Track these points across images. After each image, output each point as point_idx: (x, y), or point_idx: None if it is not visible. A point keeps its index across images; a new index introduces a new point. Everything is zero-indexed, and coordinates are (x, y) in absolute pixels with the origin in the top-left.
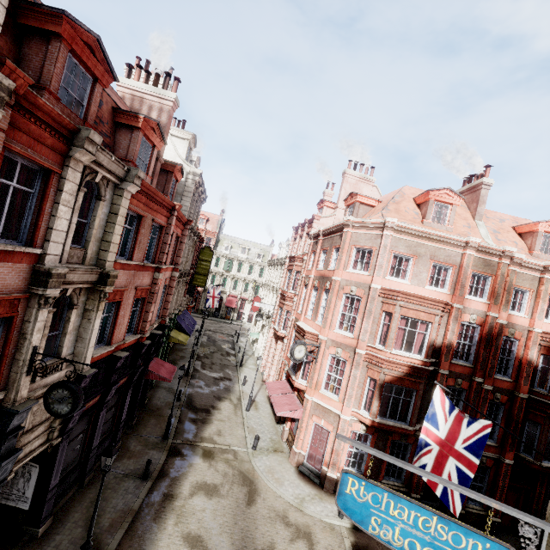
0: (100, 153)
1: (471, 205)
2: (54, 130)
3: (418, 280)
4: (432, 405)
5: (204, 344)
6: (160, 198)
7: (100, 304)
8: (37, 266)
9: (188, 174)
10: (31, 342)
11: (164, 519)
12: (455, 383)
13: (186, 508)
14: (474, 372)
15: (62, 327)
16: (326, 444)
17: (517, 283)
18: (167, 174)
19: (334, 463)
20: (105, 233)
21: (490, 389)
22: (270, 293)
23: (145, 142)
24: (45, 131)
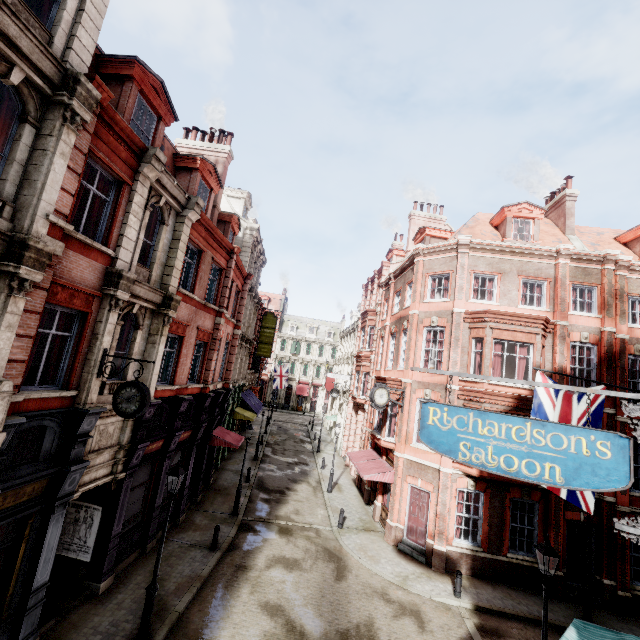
0: (164, 176)
1: (558, 221)
2: (127, 146)
3: (508, 299)
4: (536, 395)
5: (274, 432)
6: (219, 237)
7: (164, 329)
8: (110, 268)
9: (246, 229)
10: (102, 343)
11: (237, 588)
12: None
13: (263, 579)
14: None
15: (128, 348)
16: (428, 510)
17: (631, 290)
18: (224, 225)
19: (441, 531)
20: (168, 259)
21: (627, 423)
22: (344, 366)
23: (203, 185)
24: (120, 144)
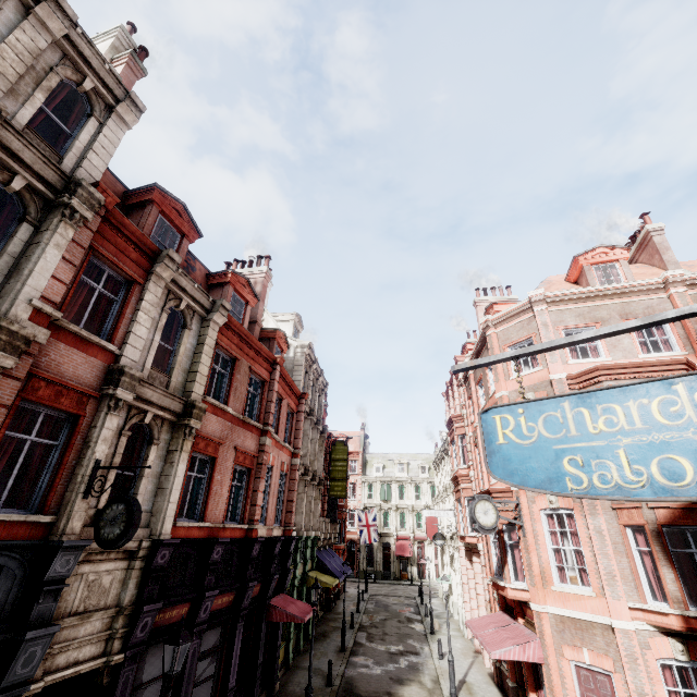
0: (182, 278)
1: (653, 261)
2: (139, 249)
3: (622, 351)
4: None
5: (371, 610)
6: (256, 346)
7: (184, 442)
8: (111, 366)
9: (296, 348)
10: (94, 452)
11: None
12: None
13: None
14: None
15: (139, 469)
16: None
17: None
18: (269, 342)
19: None
20: (192, 364)
21: None
22: (445, 500)
23: (238, 300)
24: (129, 245)
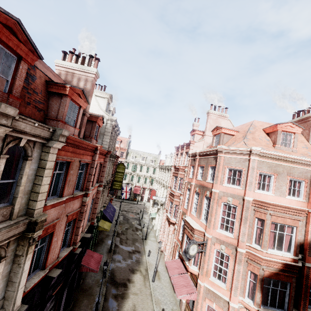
0: (20, 122)
1: (303, 132)
2: None
3: (280, 192)
4: None
5: (121, 222)
6: (85, 145)
7: (29, 249)
8: None
9: (107, 120)
10: None
11: None
12: None
13: None
14: None
15: None
16: None
17: None
18: (92, 123)
19: None
20: (34, 185)
21: None
22: (161, 188)
23: (73, 104)
24: None
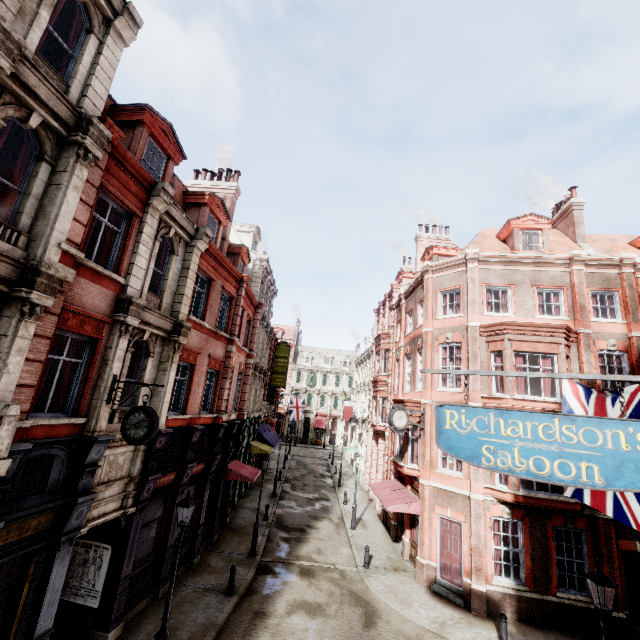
0: (173, 208)
1: (567, 231)
2: (137, 181)
3: (524, 310)
4: (564, 402)
5: (293, 467)
6: (228, 267)
7: (174, 355)
8: (120, 295)
9: (255, 261)
10: (112, 369)
11: (255, 637)
12: None
13: (283, 626)
14: None
15: (139, 376)
16: (461, 544)
17: None
18: (234, 257)
19: (478, 568)
20: (178, 287)
21: None
22: (362, 393)
23: (212, 219)
24: (131, 179)
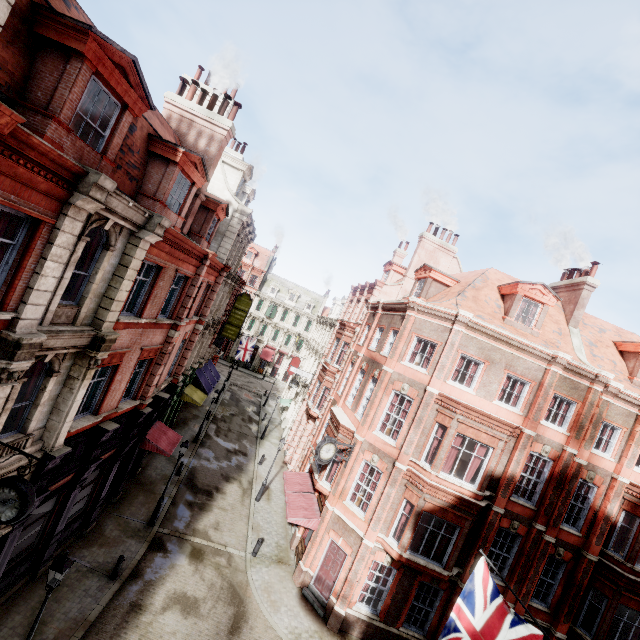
0: (113, 198)
1: (567, 306)
2: (52, 172)
3: (486, 392)
4: (472, 579)
5: (226, 402)
6: (189, 246)
7: (87, 372)
8: (4, 333)
9: (235, 211)
10: None
11: (123, 639)
12: (509, 526)
13: (154, 627)
14: (536, 516)
15: (34, 397)
16: (340, 569)
17: (608, 416)
18: (207, 212)
19: (345, 596)
20: (109, 287)
21: (552, 541)
22: (312, 357)
23: (183, 177)
24: (37, 174)
